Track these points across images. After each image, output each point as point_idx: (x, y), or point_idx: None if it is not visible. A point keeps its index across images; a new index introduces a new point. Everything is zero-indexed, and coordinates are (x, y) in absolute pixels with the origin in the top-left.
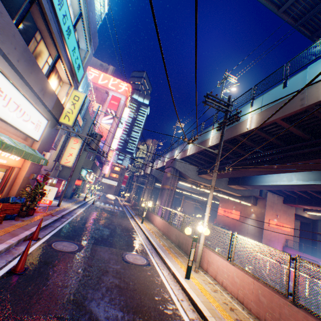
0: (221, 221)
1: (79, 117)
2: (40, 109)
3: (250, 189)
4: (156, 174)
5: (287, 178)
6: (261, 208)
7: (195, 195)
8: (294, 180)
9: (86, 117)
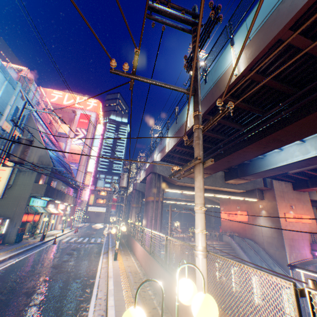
0: (227, 227)
1: (9, 127)
2: None
3: (251, 181)
4: (142, 188)
5: (301, 151)
6: (270, 201)
7: (191, 203)
8: (311, 150)
9: (31, 130)
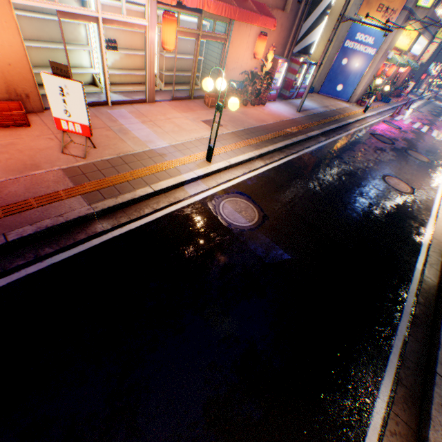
0: None
1: None
2: (427, 39)
3: None
4: None
5: None
6: None
7: None
8: None
9: None
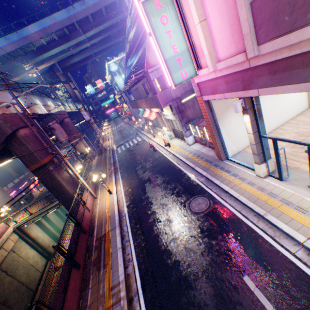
0: None
1: None
2: None
3: None
4: None
5: None
6: None
7: None
8: None
9: None
